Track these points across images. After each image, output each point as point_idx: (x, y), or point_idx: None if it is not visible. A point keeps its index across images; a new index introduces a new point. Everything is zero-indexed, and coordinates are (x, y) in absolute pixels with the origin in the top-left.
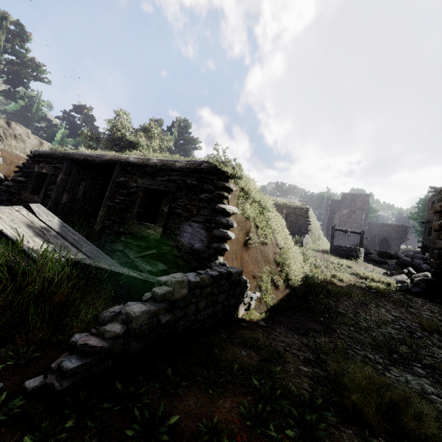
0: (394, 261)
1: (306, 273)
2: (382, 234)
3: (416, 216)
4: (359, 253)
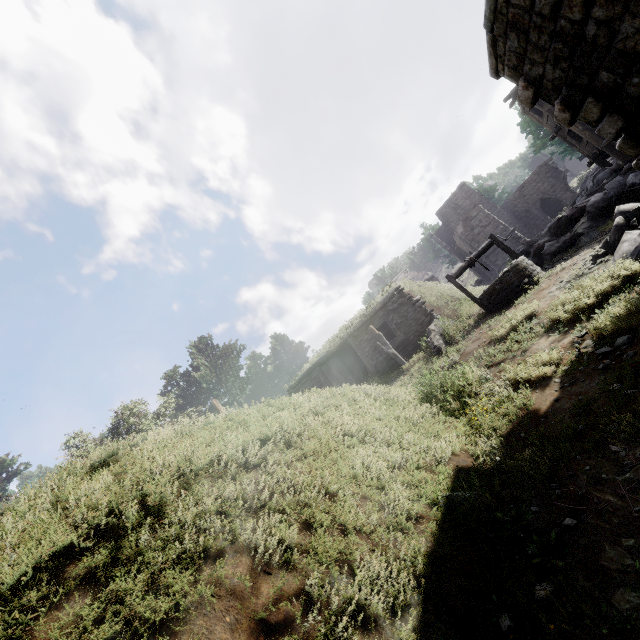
0: (584, 220)
1: (455, 465)
2: (532, 200)
3: (539, 143)
4: (523, 269)
